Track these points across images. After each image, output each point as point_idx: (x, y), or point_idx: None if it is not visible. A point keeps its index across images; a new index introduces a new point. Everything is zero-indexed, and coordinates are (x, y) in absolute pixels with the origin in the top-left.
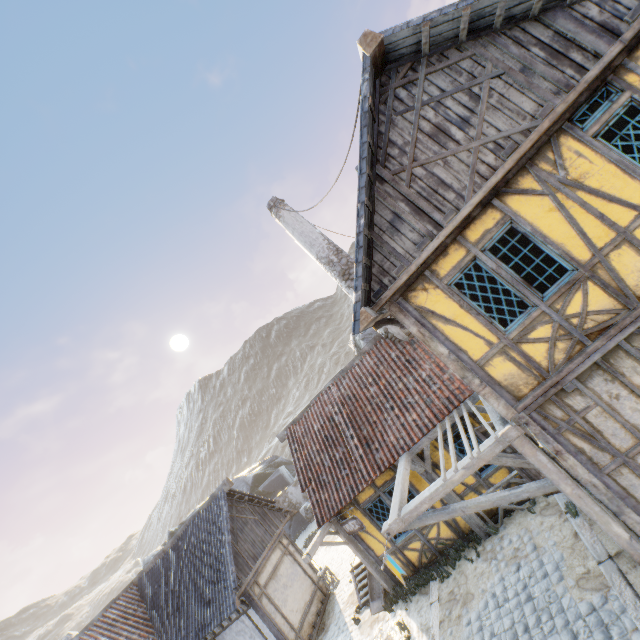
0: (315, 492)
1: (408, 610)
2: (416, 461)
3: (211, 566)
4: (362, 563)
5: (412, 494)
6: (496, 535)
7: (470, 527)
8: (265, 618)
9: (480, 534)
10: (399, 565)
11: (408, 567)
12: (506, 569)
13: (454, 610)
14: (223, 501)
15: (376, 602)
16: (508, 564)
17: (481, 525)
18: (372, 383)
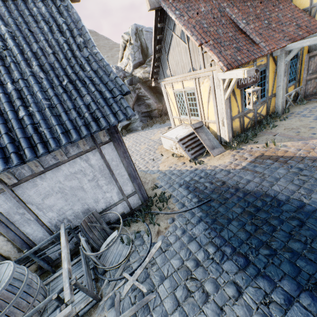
0: (215, 48)
1: (255, 143)
2: (287, 55)
3: (43, 69)
4: (186, 137)
5: (265, 81)
6: (287, 113)
7: (272, 112)
8: (125, 156)
9: (281, 112)
10: (238, 126)
11: (241, 128)
12: (316, 115)
13: (302, 130)
14: (68, 1)
15: (216, 149)
16: (315, 114)
17: (284, 107)
18: (250, 6)
